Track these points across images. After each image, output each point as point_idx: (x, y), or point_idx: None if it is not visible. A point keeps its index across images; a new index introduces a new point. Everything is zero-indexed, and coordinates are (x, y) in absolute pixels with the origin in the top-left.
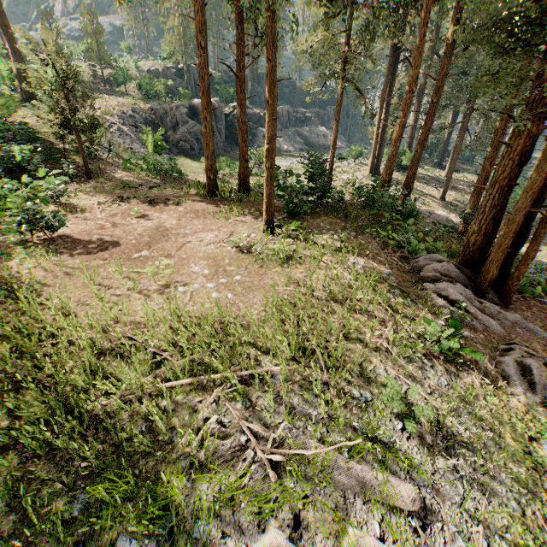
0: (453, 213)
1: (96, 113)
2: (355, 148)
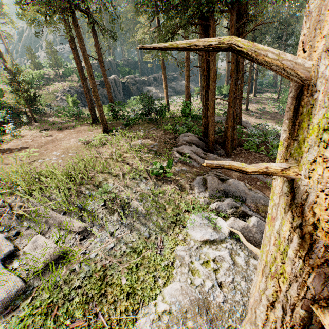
0: (251, 116)
1: (49, 92)
2: (196, 89)
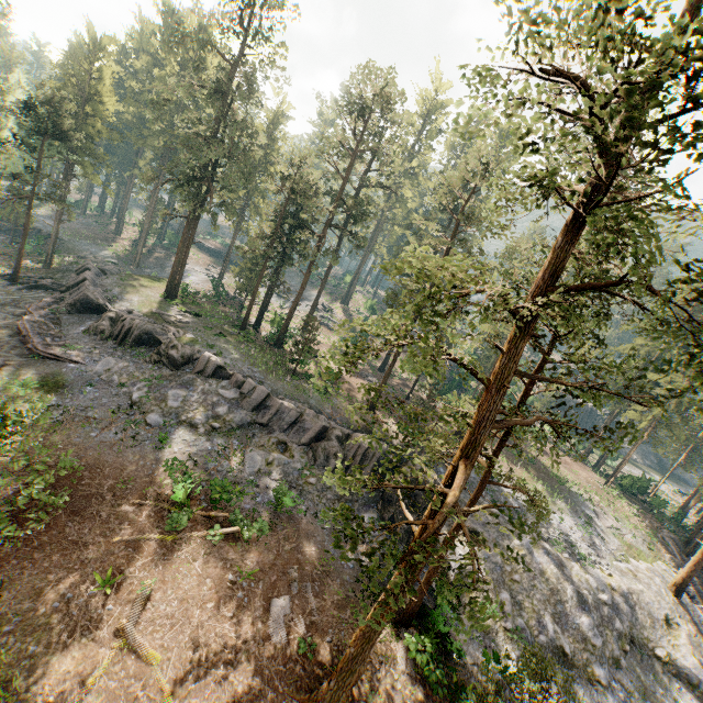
0: None
1: None
2: None
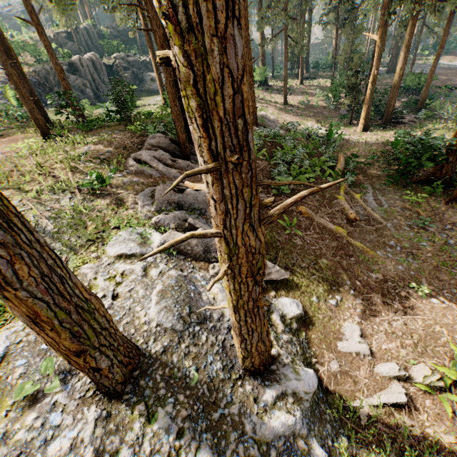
0: (288, 113)
1: None
2: None
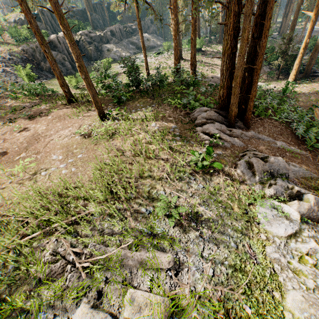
0: None
1: None
2: (165, 44)
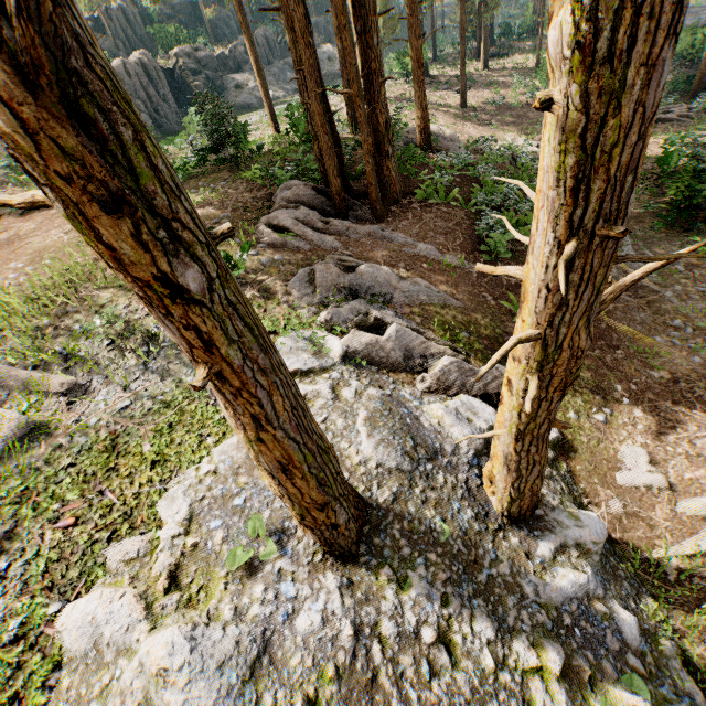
0: (470, 122)
1: None
2: None
